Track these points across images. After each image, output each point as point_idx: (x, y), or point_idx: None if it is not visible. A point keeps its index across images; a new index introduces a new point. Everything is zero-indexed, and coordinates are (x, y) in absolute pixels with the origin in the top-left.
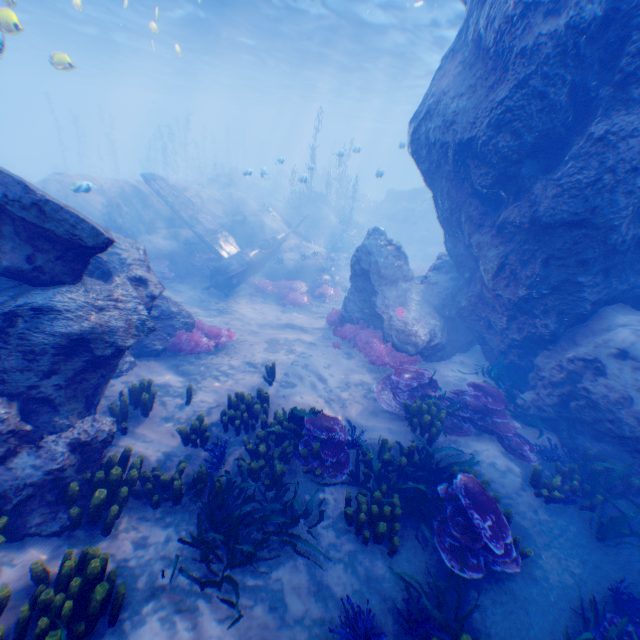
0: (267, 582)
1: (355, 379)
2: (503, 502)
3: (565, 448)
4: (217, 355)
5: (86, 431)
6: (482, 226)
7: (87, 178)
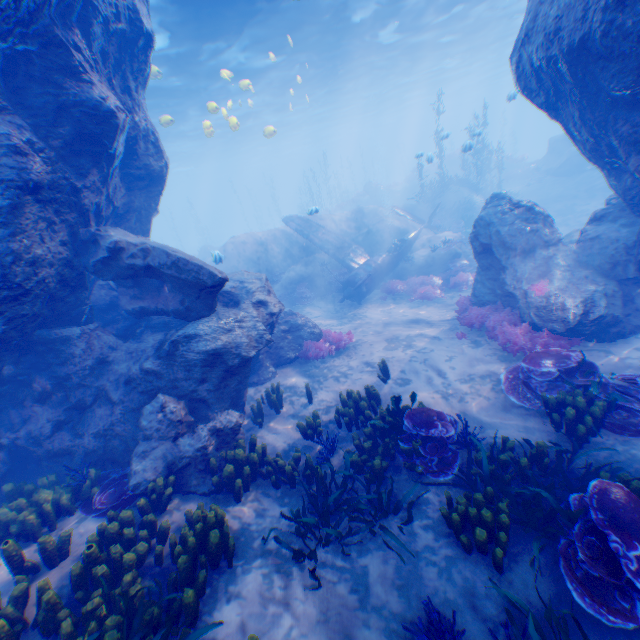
0: (353, 566)
1: (482, 371)
2: None
3: None
4: (339, 359)
5: (220, 420)
6: (639, 141)
7: (248, 234)
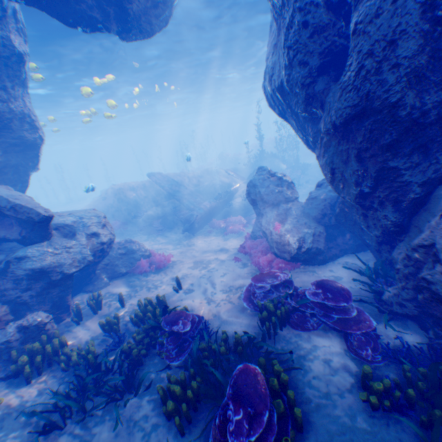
0: (86, 434)
1: (238, 284)
2: (318, 403)
3: (427, 349)
4: (157, 273)
5: (29, 321)
6: (318, 142)
7: (126, 183)
